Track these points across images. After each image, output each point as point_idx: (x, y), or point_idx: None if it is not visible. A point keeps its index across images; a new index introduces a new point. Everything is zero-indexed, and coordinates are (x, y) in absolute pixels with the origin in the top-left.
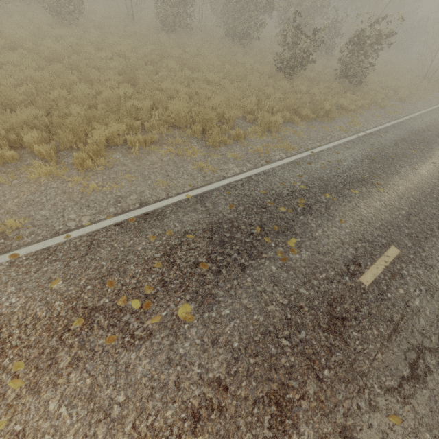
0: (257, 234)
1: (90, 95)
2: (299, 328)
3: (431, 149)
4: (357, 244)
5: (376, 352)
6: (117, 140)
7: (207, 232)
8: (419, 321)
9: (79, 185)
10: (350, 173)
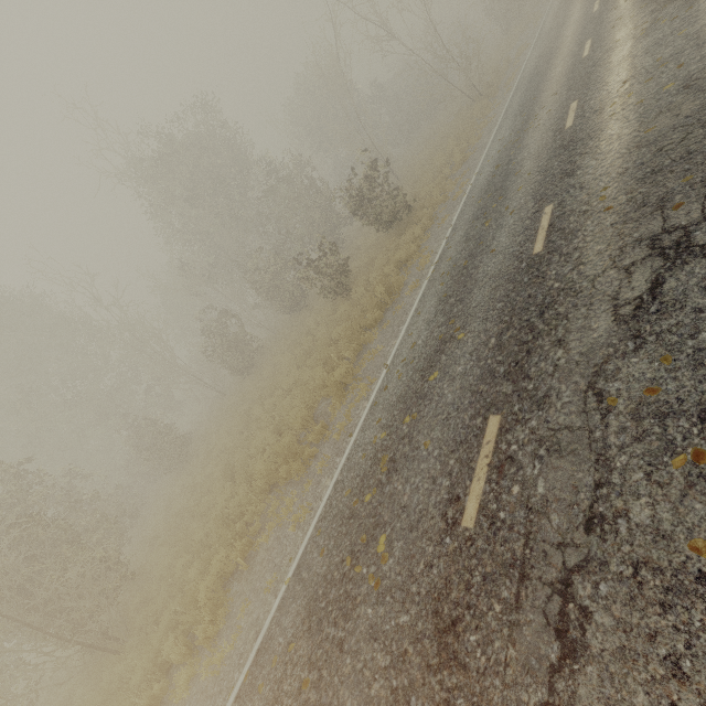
0: (349, 569)
1: (208, 531)
2: (407, 695)
3: (506, 192)
4: (449, 464)
5: (505, 650)
6: (229, 569)
7: (306, 622)
8: (551, 523)
9: (212, 667)
10: (426, 352)
